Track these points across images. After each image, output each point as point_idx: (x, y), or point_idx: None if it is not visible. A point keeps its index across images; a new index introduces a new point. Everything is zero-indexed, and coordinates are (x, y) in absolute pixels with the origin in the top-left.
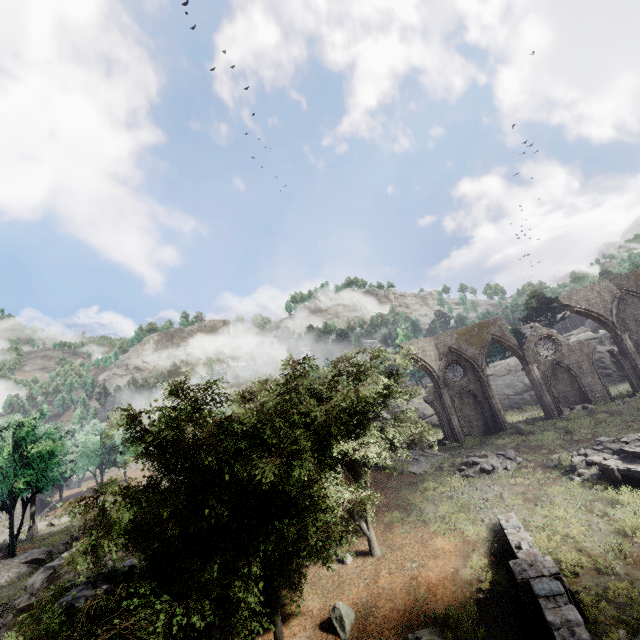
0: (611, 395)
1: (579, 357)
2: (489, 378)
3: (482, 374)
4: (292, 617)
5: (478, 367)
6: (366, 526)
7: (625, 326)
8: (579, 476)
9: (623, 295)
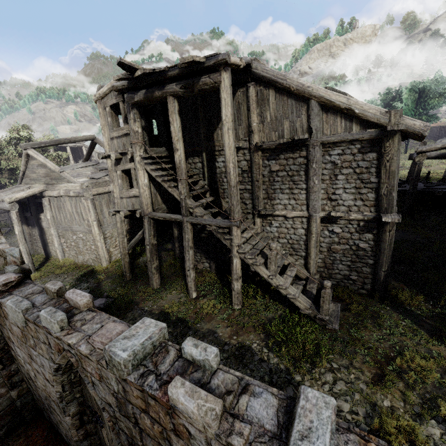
0: None
1: None
2: None
3: None
4: None
5: None
6: None
7: None
8: None
9: None
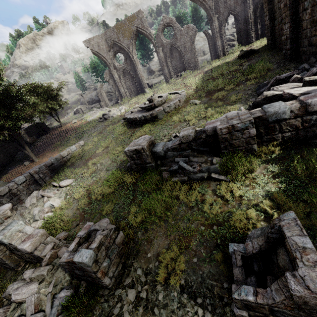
0: (198, 65)
1: (185, 39)
2: (137, 61)
3: (133, 59)
4: None
5: (130, 54)
6: (28, 152)
7: (217, 9)
8: (124, 120)
9: None
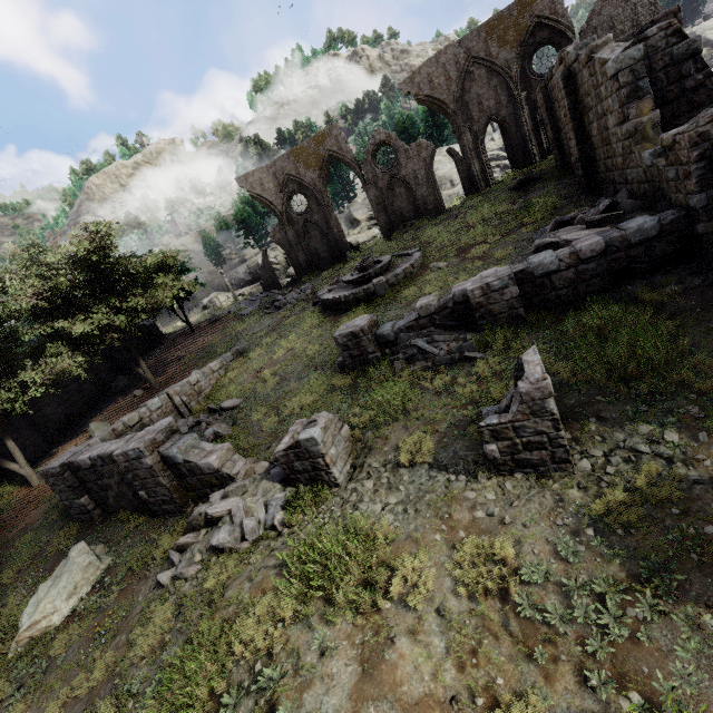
0: (442, 205)
1: (416, 165)
2: (330, 205)
3: (323, 202)
4: (82, 433)
5: (318, 194)
6: (143, 371)
7: (468, 114)
8: (315, 305)
9: (470, 66)
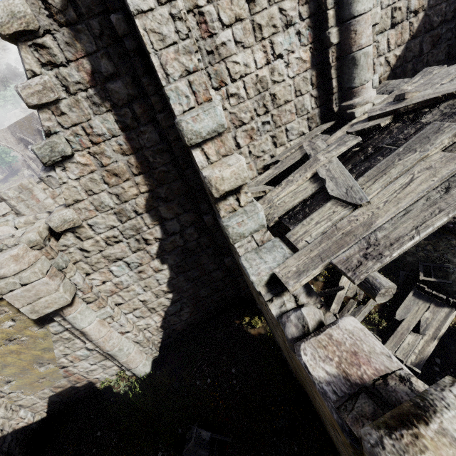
0: None
1: None
2: None
3: None
4: None
5: None
6: None
7: None
8: None
9: None
